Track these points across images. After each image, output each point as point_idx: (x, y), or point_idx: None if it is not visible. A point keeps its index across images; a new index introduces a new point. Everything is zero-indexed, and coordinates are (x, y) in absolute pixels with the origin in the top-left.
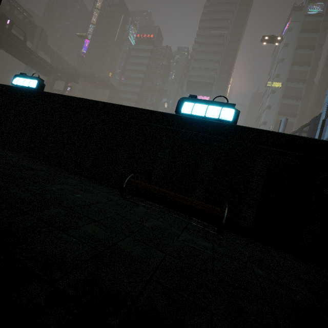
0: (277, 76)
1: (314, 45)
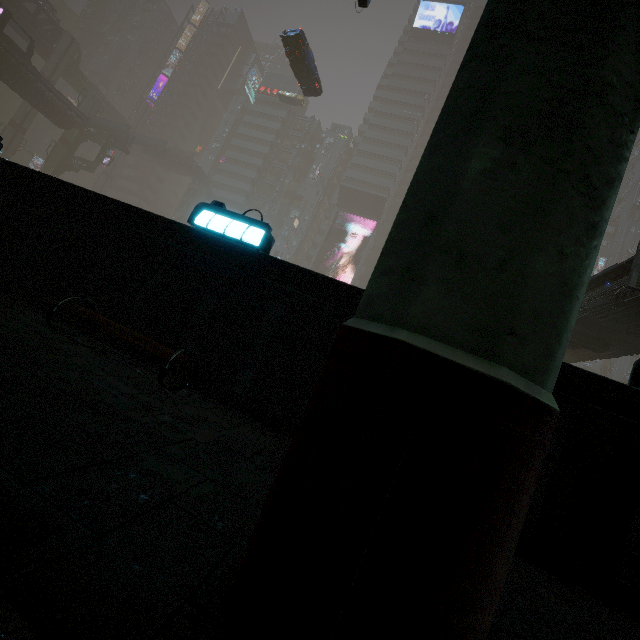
0: None
1: None
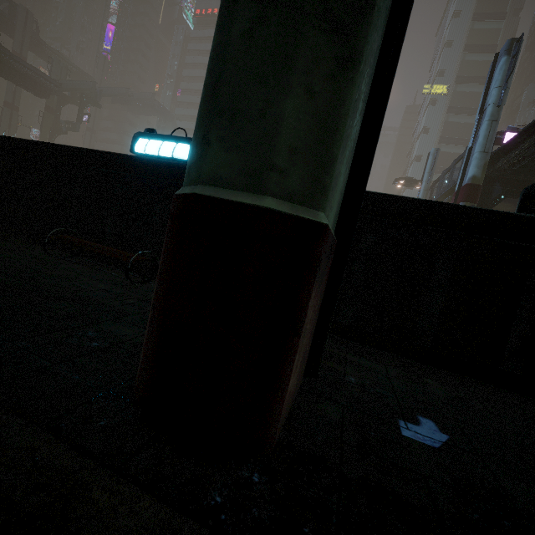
0: (439, 73)
1: (504, 12)
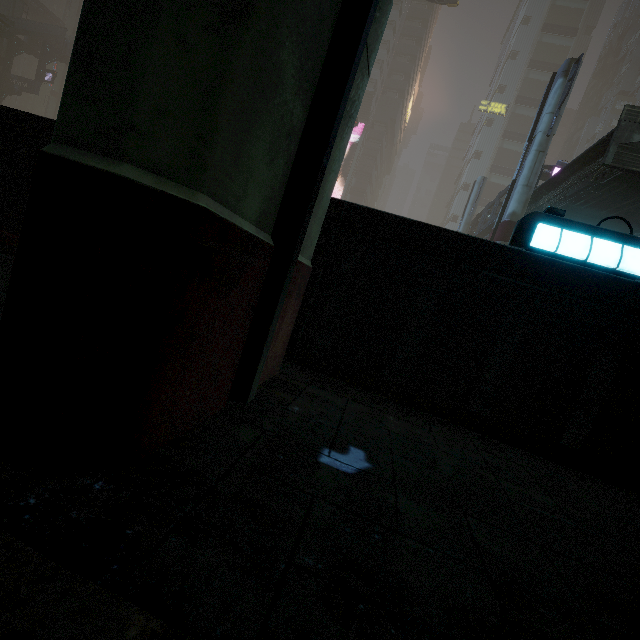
0: (500, 89)
1: (576, 28)
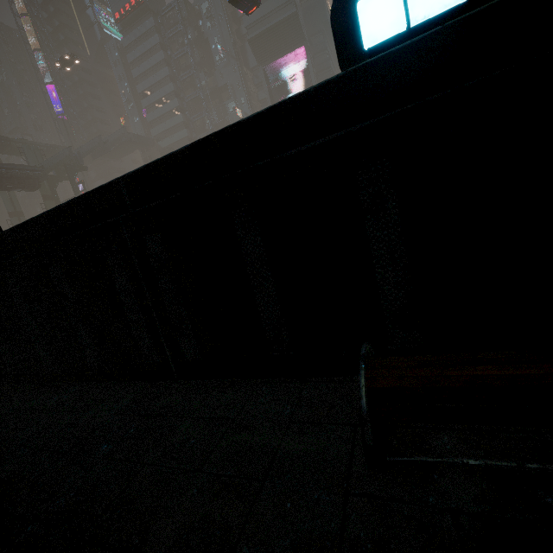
0: None
1: None
